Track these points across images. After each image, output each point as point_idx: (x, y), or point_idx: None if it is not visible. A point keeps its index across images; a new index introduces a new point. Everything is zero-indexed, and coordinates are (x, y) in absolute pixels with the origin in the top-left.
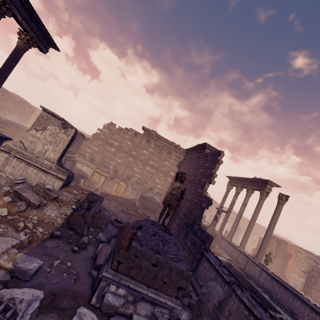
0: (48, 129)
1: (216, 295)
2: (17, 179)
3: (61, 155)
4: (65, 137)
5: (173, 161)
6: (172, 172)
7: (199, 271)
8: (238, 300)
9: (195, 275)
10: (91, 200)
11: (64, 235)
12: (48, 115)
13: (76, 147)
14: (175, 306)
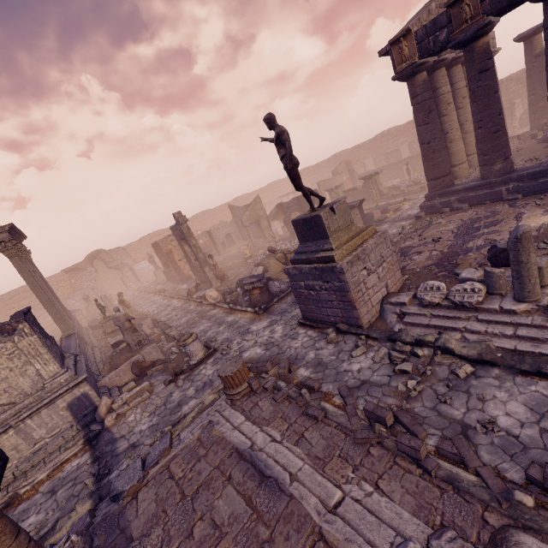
0: None
1: None
2: None
3: None
4: None
5: None
6: None
7: None
8: None
9: None
10: None
11: None
12: None
13: None
14: None
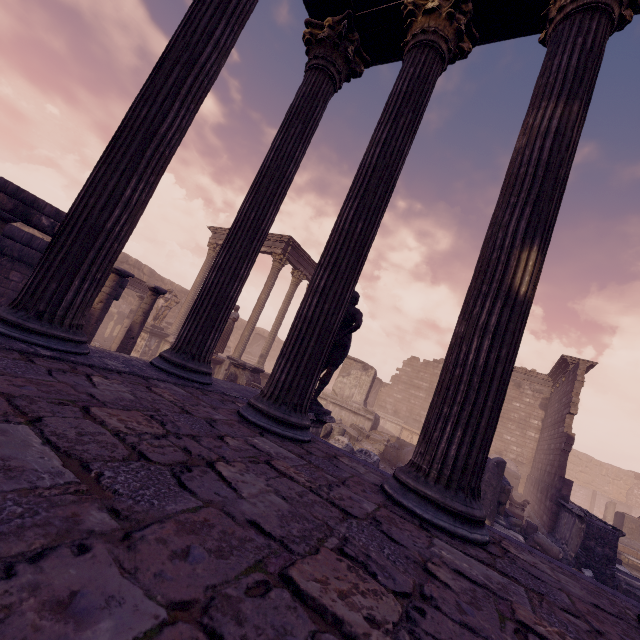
0: (352, 373)
1: (495, 459)
2: (337, 420)
3: (366, 397)
4: (367, 379)
5: (530, 400)
6: (533, 419)
7: (557, 526)
8: (578, 520)
9: (552, 534)
10: (401, 445)
11: (382, 462)
12: (350, 361)
13: (374, 397)
14: (496, 518)
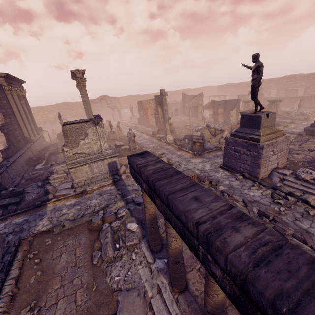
0: None
1: None
2: None
3: None
4: None
5: None
6: None
7: None
8: None
9: None
10: None
11: None
12: None
13: None
14: None
